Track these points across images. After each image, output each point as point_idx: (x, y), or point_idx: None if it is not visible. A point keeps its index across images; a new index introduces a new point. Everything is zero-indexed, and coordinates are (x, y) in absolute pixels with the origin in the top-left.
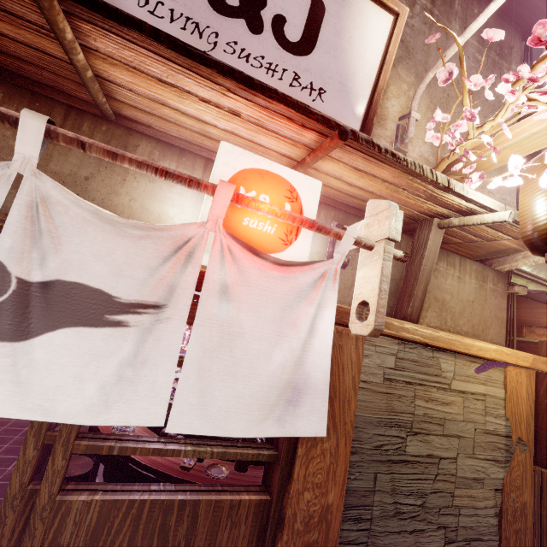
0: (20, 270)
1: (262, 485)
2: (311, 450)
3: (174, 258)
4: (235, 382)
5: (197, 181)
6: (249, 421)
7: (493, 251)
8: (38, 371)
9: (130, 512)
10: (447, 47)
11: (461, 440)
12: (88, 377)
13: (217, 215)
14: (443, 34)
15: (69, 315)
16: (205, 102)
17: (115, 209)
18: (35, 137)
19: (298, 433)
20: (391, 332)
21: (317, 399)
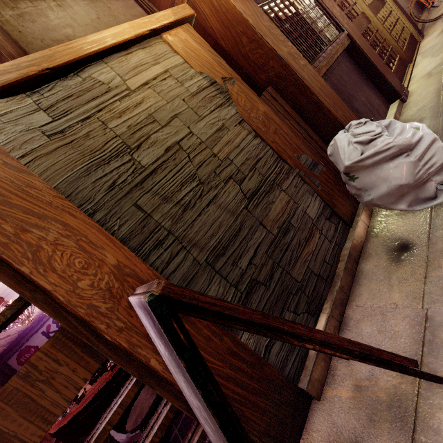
0: None
1: None
2: (40, 256)
3: None
4: None
5: None
6: None
7: None
8: None
9: None
10: None
11: (180, 117)
12: None
13: None
14: None
15: None
16: None
17: None
18: None
19: None
20: None
21: None
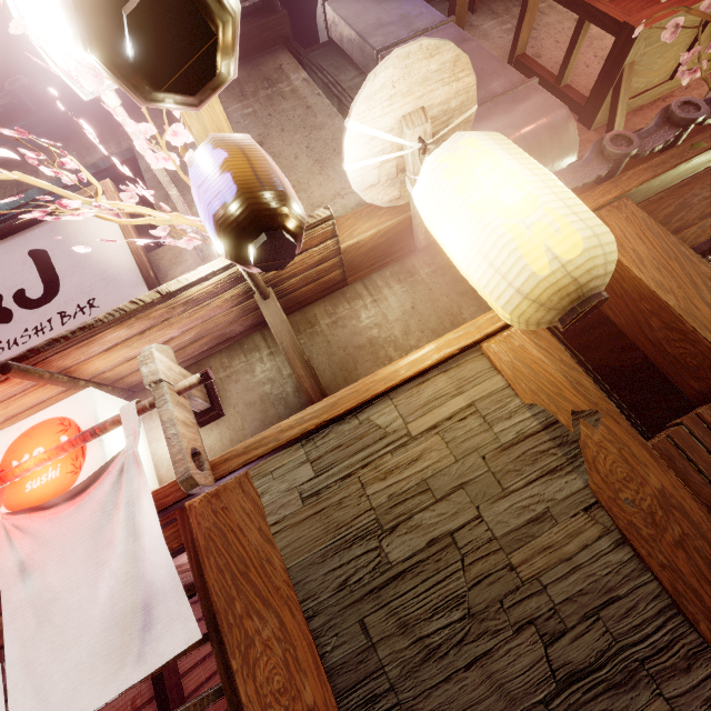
0: None
1: None
2: (249, 653)
3: None
4: (69, 651)
5: None
6: (101, 683)
7: (413, 232)
8: None
9: None
10: None
11: (468, 488)
12: None
13: None
14: None
15: None
16: None
17: None
18: None
19: (167, 656)
20: (269, 448)
21: (172, 601)
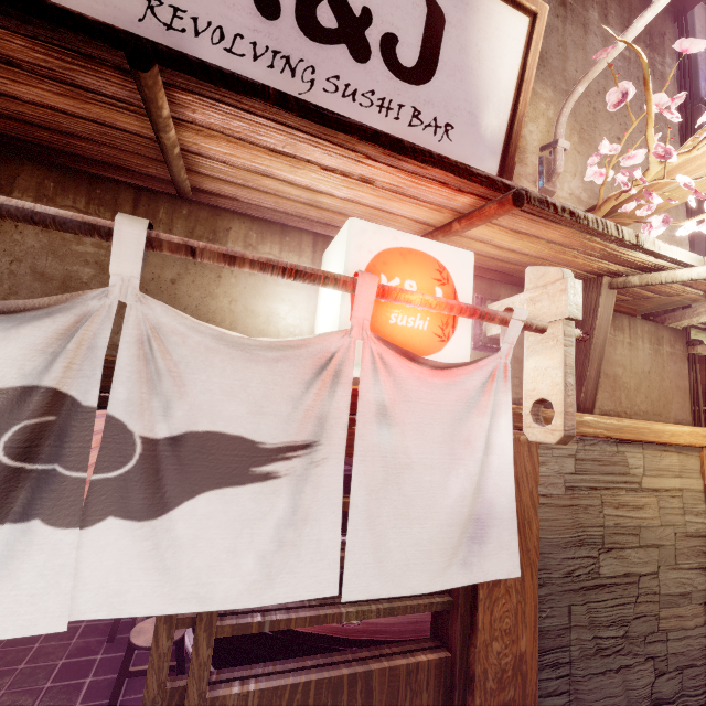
0: (142, 426)
1: (434, 638)
2: (494, 590)
3: (320, 381)
4: (410, 526)
5: (334, 277)
6: (433, 572)
7: (664, 303)
8: (182, 551)
9: (294, 698)
10: (587, 44)
11: (660, 550)
12: (242, 548)
13: (361, 317)
14: (580, 28)
15: (209, 475)
16: (328, 171)
17: (214, 317)
18: (134, 249)
19: (489, 577)
20: None
21: (505, 531)
